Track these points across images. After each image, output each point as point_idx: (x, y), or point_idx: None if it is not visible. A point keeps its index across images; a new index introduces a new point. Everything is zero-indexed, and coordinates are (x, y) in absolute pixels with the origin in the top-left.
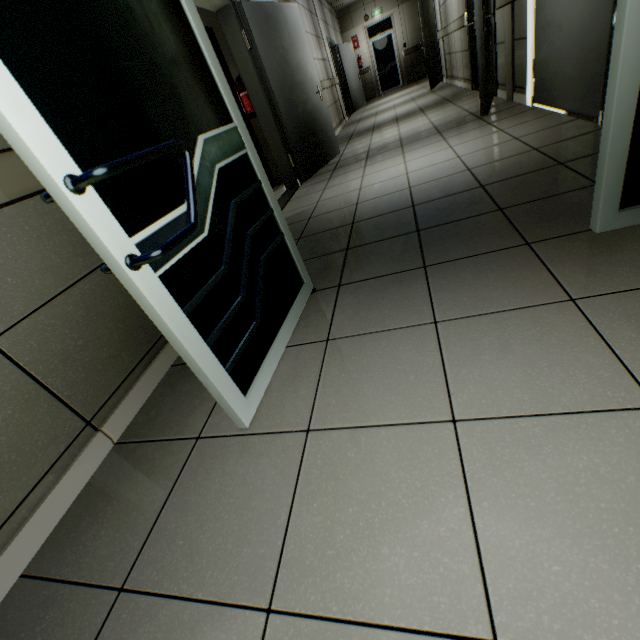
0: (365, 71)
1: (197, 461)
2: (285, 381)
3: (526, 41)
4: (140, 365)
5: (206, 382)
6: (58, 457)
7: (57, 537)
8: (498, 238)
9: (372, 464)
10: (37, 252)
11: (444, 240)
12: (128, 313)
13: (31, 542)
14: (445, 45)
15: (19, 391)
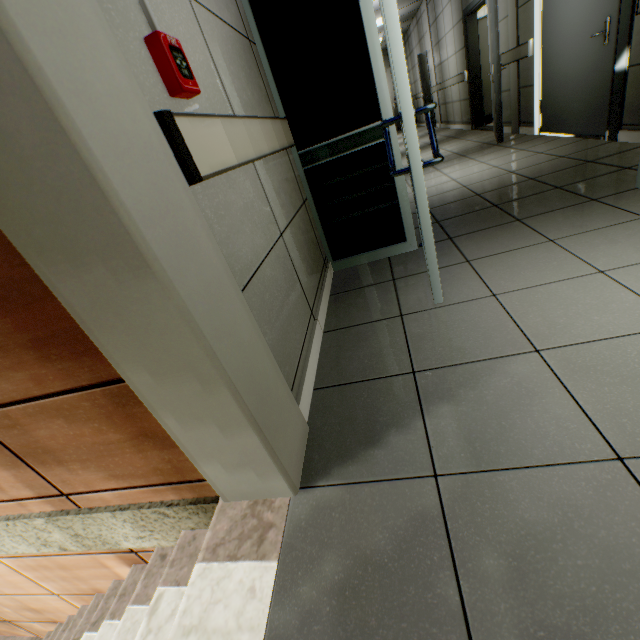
0: None
1: (413, 323)
2: (450, 282)
3: (532, 88)
4: (319, 287)
5: (431, 260)
6: (307, 326)
7: (325, 372)
8: (568, 200)
9: (557, 296)
10: (283, 188)
11: (523, 207)
12: (310, 248)
13: (312, 372)
14: (440, 97)
15: (292, 272)
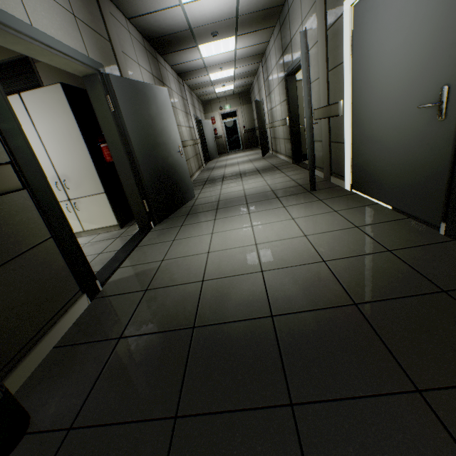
0: (219, 137)
1: None
2: None
3: (343, 145)
4: None
5: None
6: None
7: None
8: None
9: None
10: None
11: None
12: None
13: None
14: (271, 132)
15: None
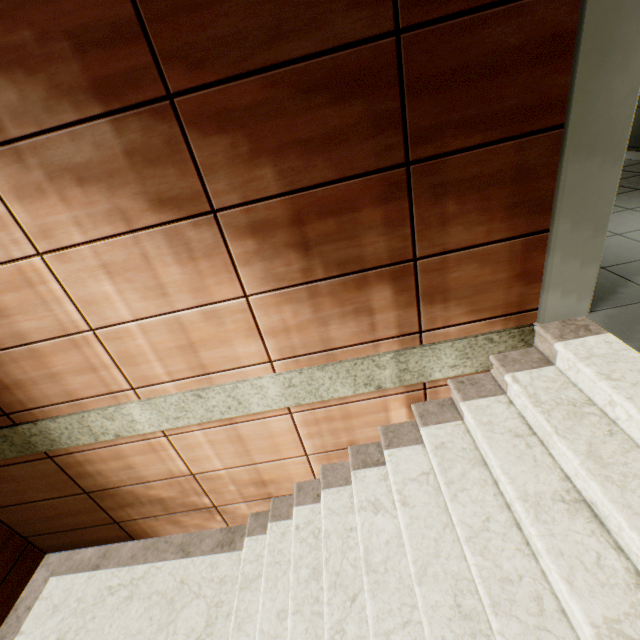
0: None
1: None
2: None
3: None
4: None
5: None
6: None
7: None
8: (618, 190)
9: None
10: None
11: None
12: None
13: None
14: None
15: None
